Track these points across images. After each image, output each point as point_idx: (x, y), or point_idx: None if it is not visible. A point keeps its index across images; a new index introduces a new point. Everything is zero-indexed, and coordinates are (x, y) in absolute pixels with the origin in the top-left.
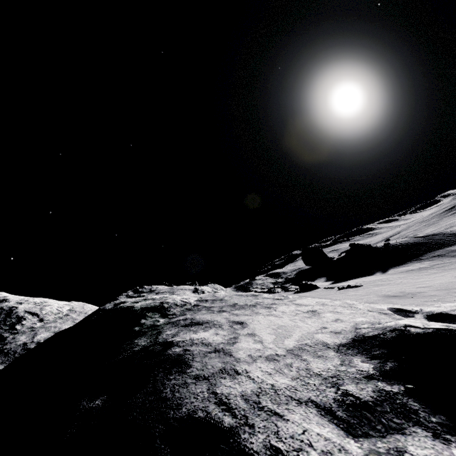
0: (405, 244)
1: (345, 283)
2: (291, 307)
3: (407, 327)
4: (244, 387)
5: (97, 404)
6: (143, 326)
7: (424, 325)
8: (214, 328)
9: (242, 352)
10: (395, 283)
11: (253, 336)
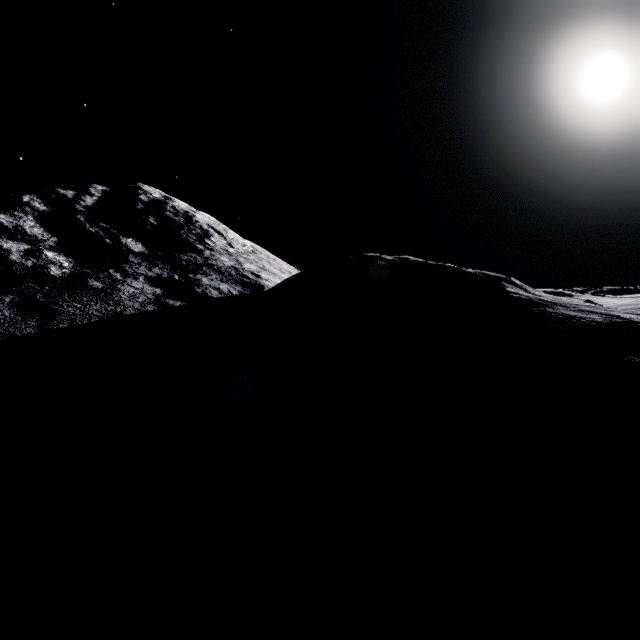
0: None
1: None
2: None
3: None
4: None
5: None
6: (527, 296)
7: None
8: None
9: None
10: None
11: None
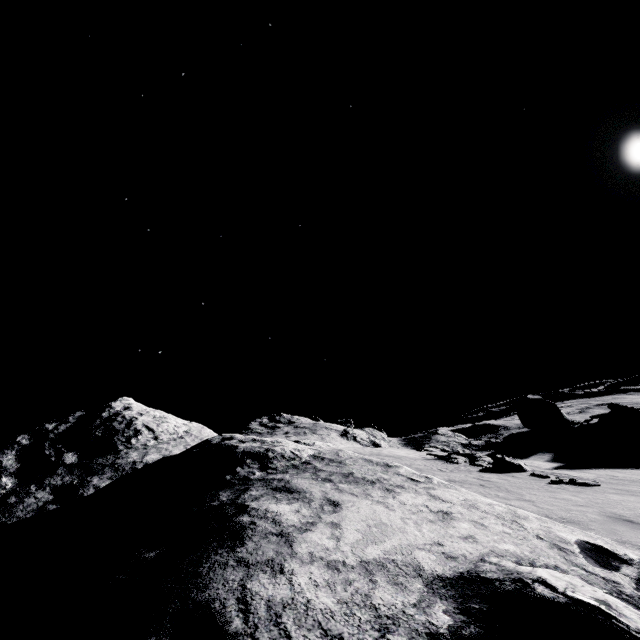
0: None
1: (578, 474)
2: (420, 498)
3: (536, 582)
4: (276, 591)
5: (150, 556)
6: (235, 476)
7: (566, 589)
8: (300, 503)
9: (305, 545)
10: None
11: (334, 528)
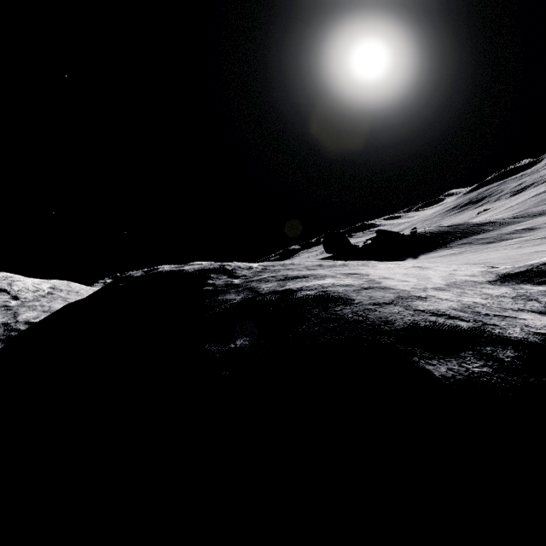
0: (432, 233)
1: None
2: (391, 265)
3: None
4: (447, 305)
5: (241, 344)
6: (216, 286)
7: None
8: (329, 278)
9: (401, 286)
10: (445, 261)
11: (390, 279)
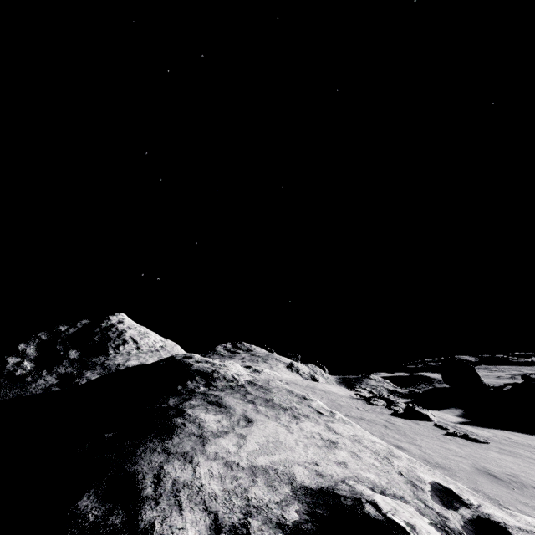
0: None
1: (476, 430)
2: (317, 427)
3: (368, 502)
4: (182, 474)
5: (109, 436)
6: (185, 387)
7: (389, 511)
8: (223, 415)
9: (214, 447)
10: None
11: (241, 438)
